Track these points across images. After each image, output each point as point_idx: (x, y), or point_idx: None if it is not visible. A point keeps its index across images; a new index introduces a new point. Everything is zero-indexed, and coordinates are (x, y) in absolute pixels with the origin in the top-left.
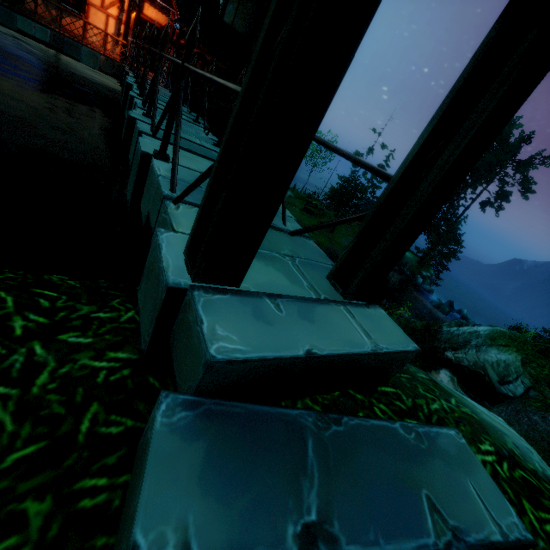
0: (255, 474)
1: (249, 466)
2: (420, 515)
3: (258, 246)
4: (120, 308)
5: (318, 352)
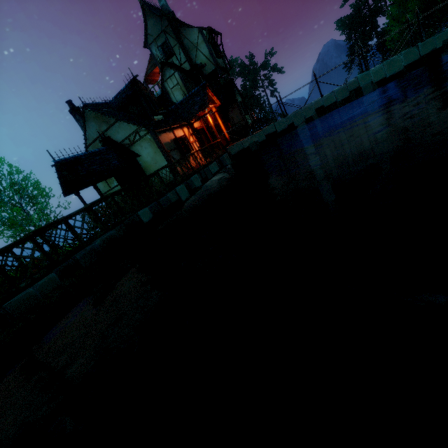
0: None
1: None
2: None
3: None
4: None
5: None
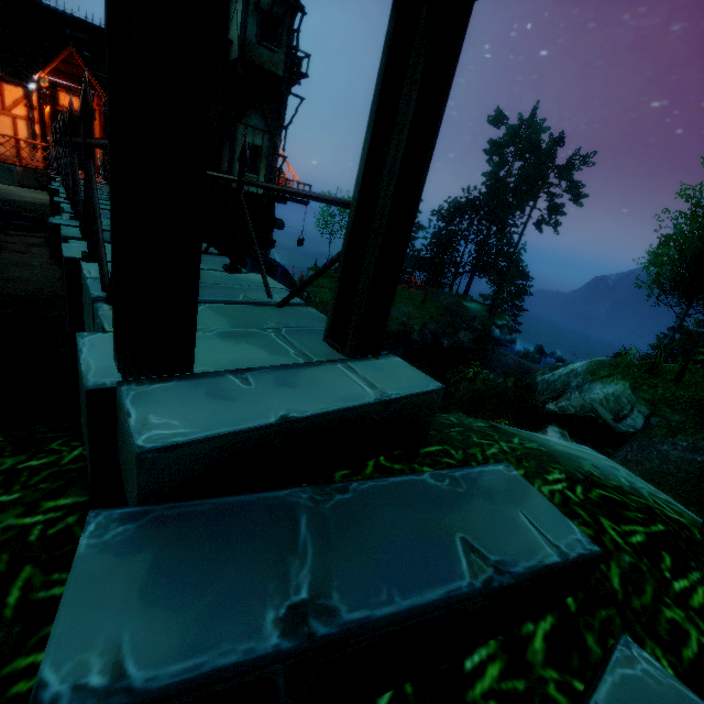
0: (223, 570)
1: (215, 563)
2: (452, 560)
3: (194, 314)
4: (62, 449)
5: (297, 415)
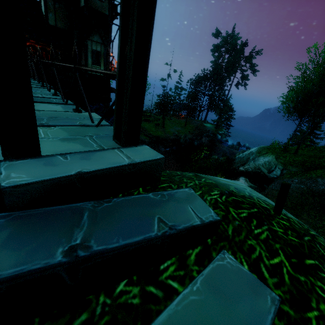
0: (43, 234)
1: (39, 232)
2: (151, 225)
3: (36, 128)
4: None
5: (86, 171)
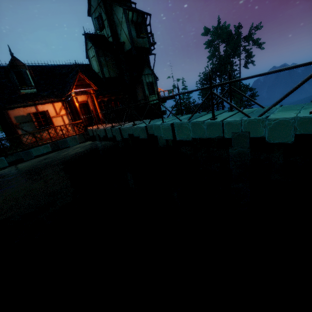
0: None
1: None
2: None
3: None
4: None
5: None
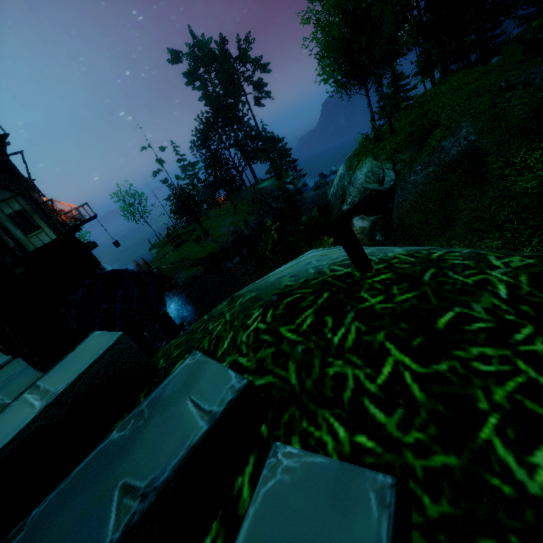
0: None
1: None
2: (102, 526)
3: None
4: None
5: None
